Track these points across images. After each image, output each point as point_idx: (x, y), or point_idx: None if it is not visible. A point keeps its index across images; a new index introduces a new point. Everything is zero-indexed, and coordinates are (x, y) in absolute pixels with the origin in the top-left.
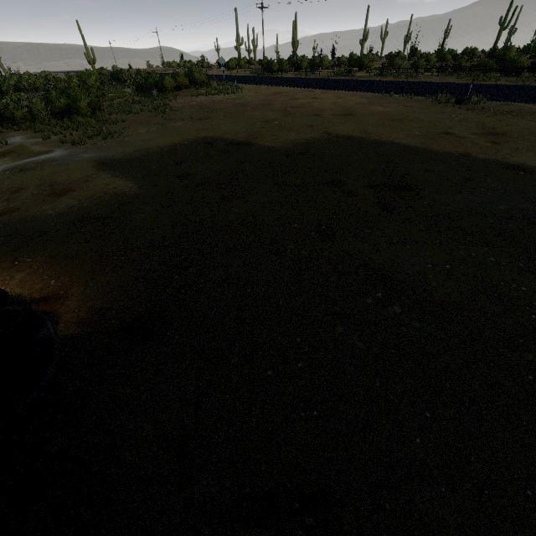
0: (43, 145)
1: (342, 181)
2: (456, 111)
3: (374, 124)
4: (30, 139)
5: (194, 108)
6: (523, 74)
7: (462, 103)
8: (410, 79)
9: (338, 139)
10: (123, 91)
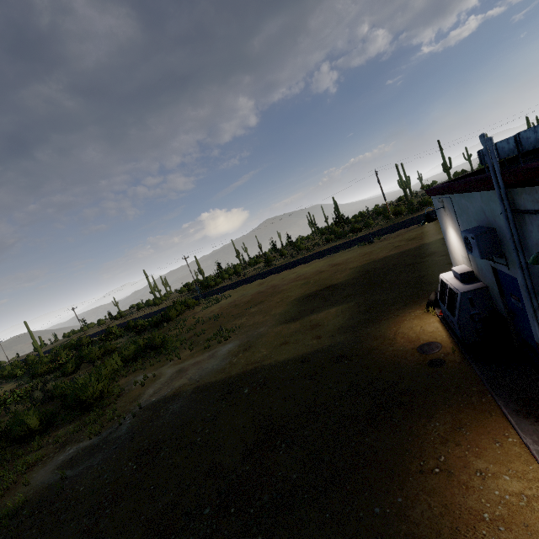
0: (191, 358)
1: (411, 263)
2: (378, 244)
3: (361, 259)
4: (160, 368)
5: (230, 308)
6: (365, 229)
7: (374, 241)
8: (313, 252)
9: (365, 265)
10: (120, 341)
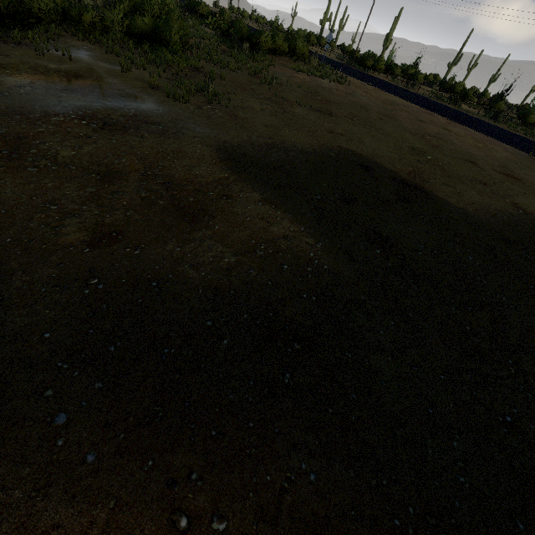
0: (123, 80)
1: None
2: None
3: None
4: (102, 62)
5: (303, 89)
6: None
7: None
8: (530, 136)
9: None
10: (203, 30)
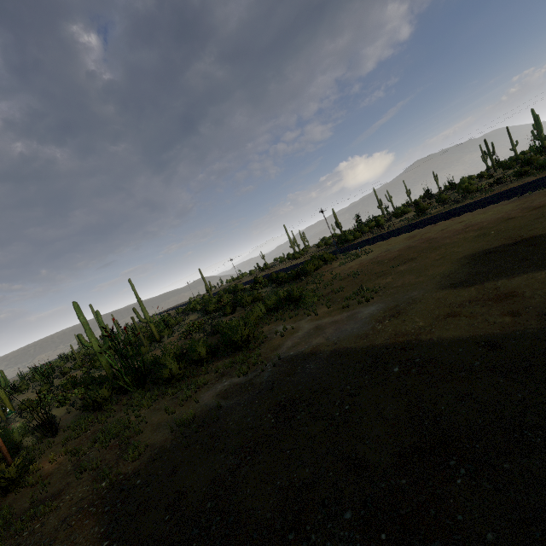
0: (328, 316)
1: None
2: None
3: None
4: (298, 322)
5: (371, 265)
6: None
7: None
8: (491, 193)
9: None
10: (265, 291)
